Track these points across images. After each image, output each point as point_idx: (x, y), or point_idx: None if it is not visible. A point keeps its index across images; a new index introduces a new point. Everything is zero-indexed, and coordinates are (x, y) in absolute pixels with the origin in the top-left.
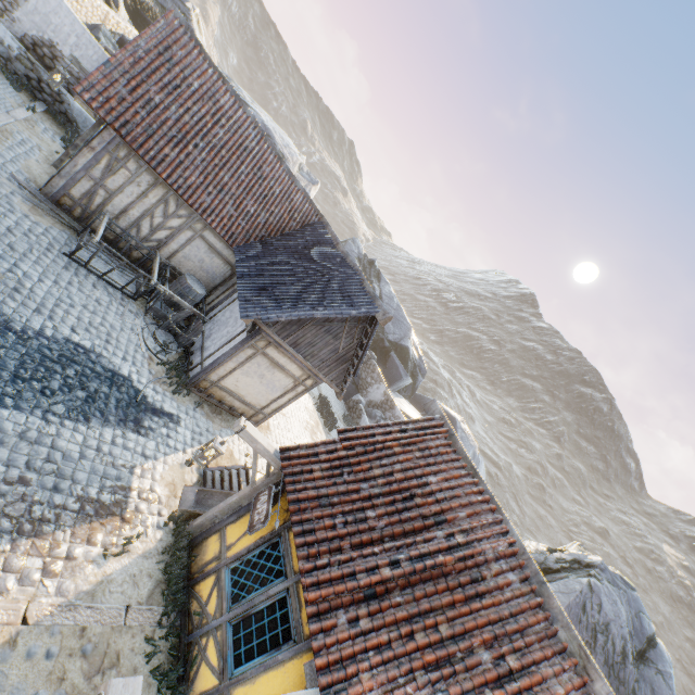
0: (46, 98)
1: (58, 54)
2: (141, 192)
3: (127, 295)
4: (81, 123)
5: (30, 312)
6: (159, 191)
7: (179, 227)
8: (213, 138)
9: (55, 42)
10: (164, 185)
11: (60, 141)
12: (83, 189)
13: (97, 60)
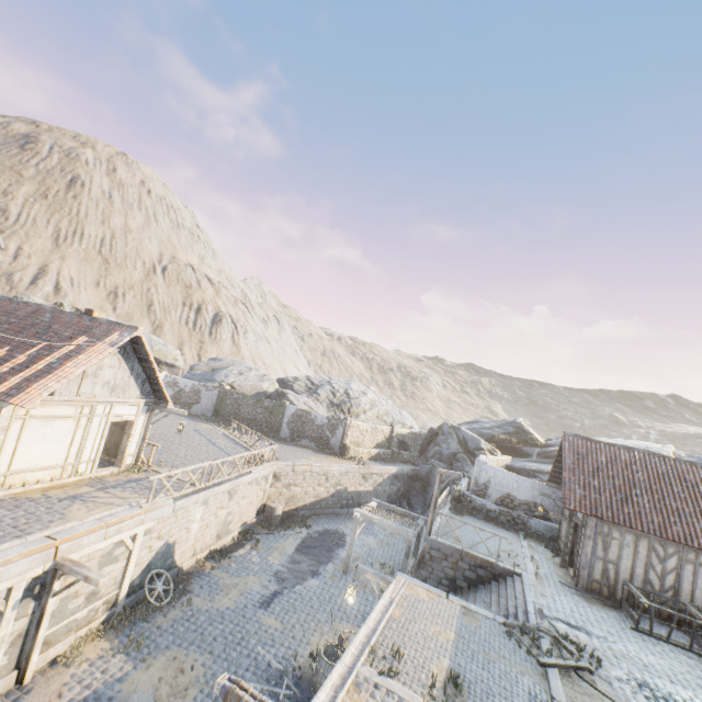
0: (519, 526)
1: (512, 498)
2: (632, 550)
3: (698, 654)
4: (543, 529)
5: (668, 682)
6: (642, 542)
7: (677, 565)
8: (638, 482)
9: (508, 492)
10: (642, 535)
11: (545, 549)
12: (598, 570)
13: (529, 486)
